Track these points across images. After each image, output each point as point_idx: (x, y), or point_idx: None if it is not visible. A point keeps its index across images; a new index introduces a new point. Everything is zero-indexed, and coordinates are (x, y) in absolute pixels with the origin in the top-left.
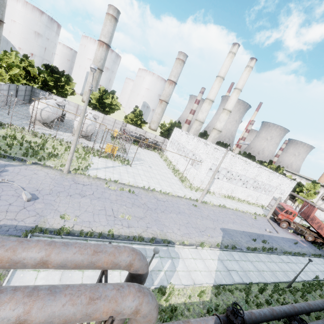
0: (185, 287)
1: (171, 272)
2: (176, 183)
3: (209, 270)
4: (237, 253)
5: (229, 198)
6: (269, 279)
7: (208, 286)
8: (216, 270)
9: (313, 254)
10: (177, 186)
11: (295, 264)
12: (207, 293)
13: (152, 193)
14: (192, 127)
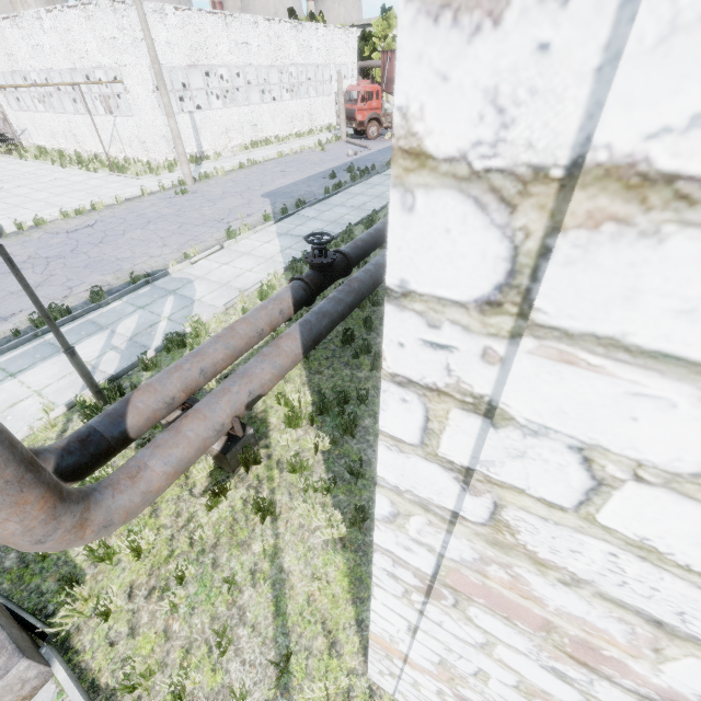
0: (229, 307)
1: (185, 310)
2: (107, 183)
3: (267, 258)
4: (310, 209)
5: (257, 147)
6: (378, 207)
7: (274, 275)
8: (282, 251)
9: None
10: (113, 185)
11: None
12: (280, 286)
13: (40, 230)
14: (23, 1)
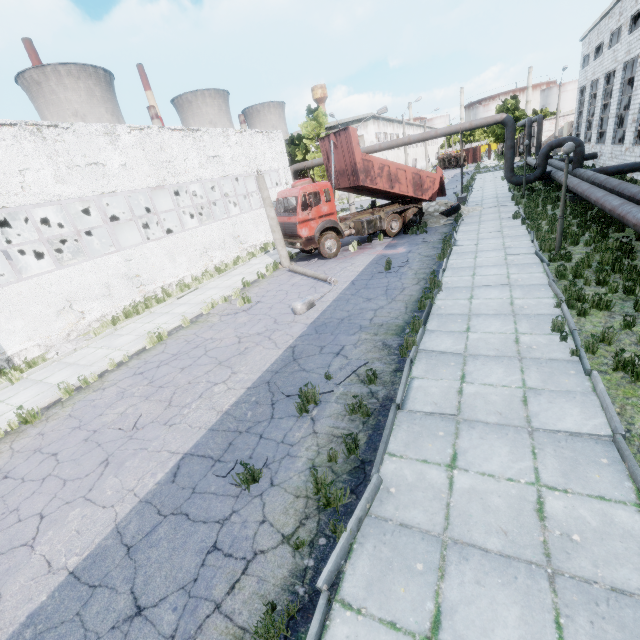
0: None
1: None
2: None
3: None
4: None
5: (138, 312)
6: None
7: None
8: None
9: (441, 256)
10: None
11: (474, 357)
12: None
13: None
14: None
